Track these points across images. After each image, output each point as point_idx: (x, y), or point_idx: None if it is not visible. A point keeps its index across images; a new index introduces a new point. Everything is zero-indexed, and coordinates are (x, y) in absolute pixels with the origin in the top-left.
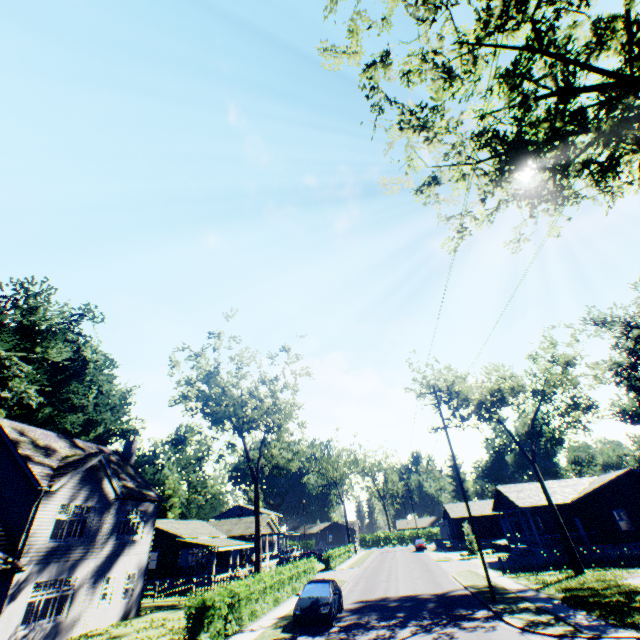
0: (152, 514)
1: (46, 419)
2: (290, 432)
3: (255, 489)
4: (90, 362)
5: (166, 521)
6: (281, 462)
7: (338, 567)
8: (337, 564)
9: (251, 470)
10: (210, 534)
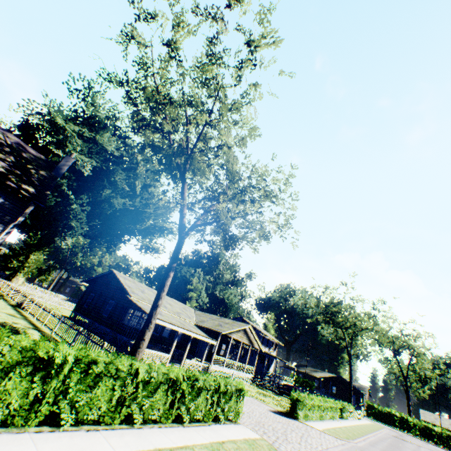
0: (12, 208)
1: (106, 197)
2: (234, 161)
3: (177, 244)
4: (139, 164)
5: (143, 286)
6: (225, 221)
7: (310, 422)
8: (311, 417)
9: (180, 220)
10: (174, 312)
